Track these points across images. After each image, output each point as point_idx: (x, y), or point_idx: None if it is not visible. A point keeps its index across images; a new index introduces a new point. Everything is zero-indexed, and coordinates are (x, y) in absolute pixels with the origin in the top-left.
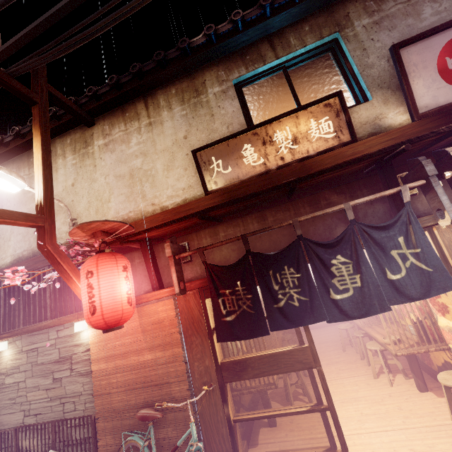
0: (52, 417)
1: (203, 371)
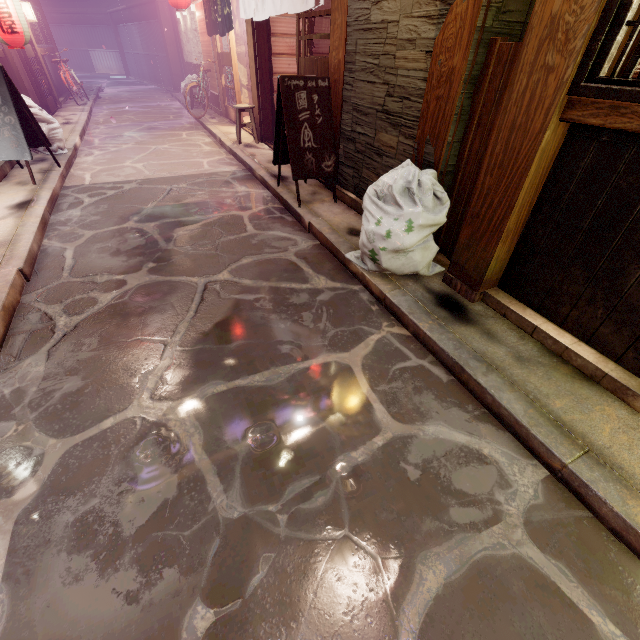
0: (200, 63)
1: (215, 54)
